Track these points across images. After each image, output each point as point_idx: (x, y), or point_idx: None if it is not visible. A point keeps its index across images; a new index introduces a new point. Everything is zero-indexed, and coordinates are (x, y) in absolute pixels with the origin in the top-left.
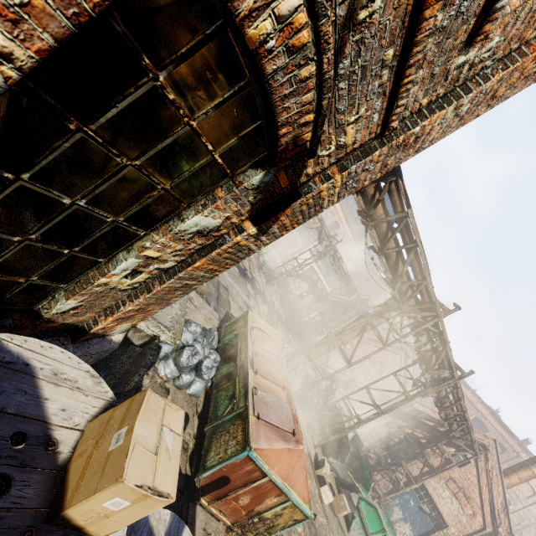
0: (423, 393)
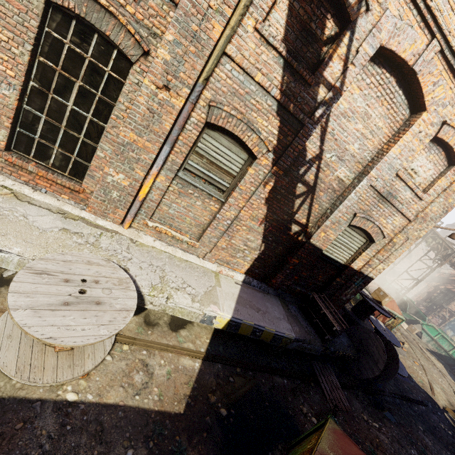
0: (439, 265)
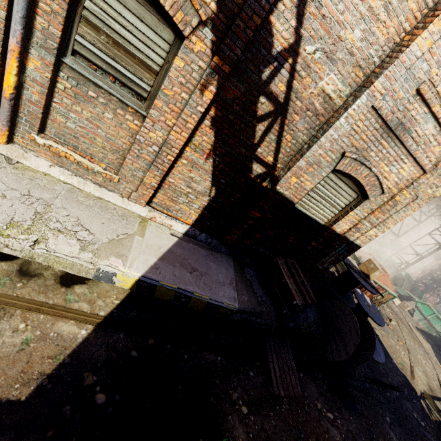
0: None
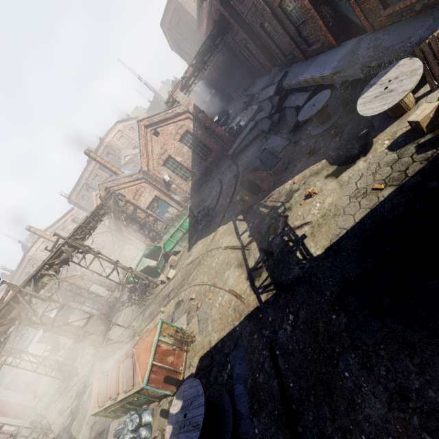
0: (88, 252)
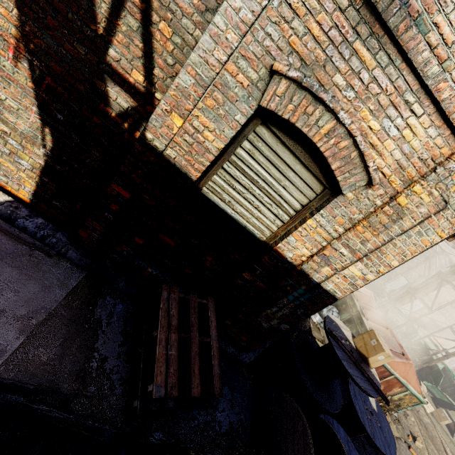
0: None
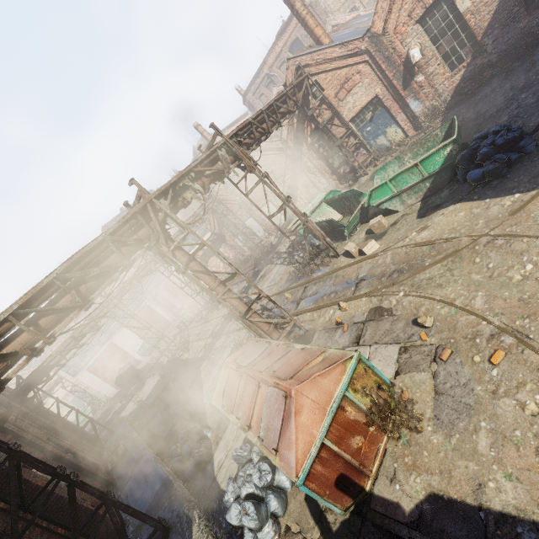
0: (251, 169)
